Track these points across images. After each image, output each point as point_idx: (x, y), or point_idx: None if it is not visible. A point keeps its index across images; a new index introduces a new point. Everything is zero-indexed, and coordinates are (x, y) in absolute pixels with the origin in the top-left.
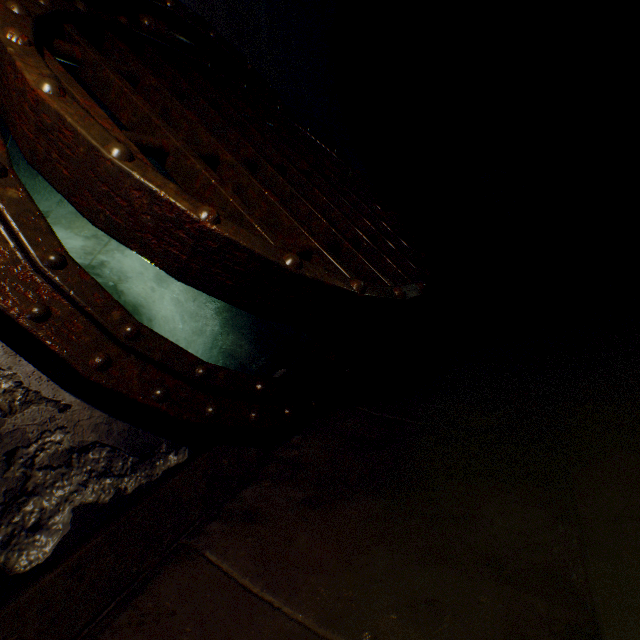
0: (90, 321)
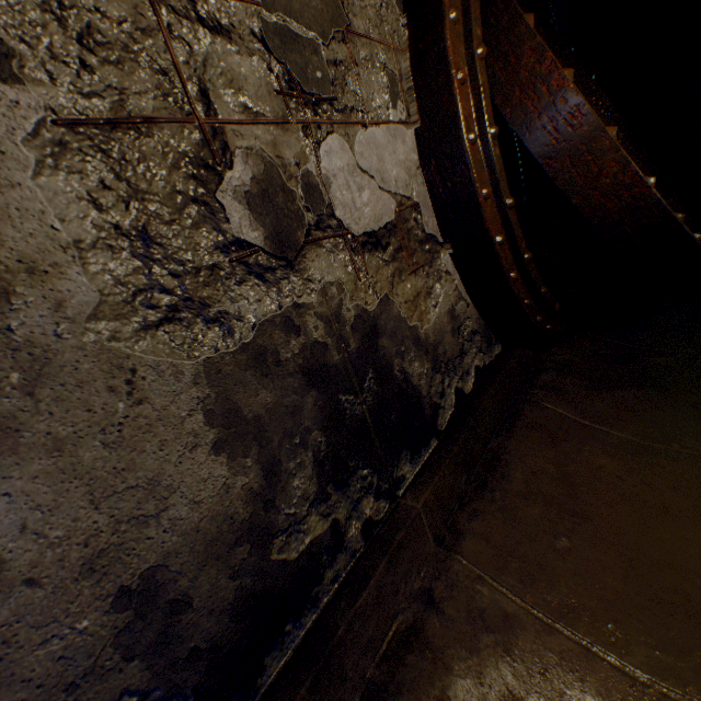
0: (509, 248)
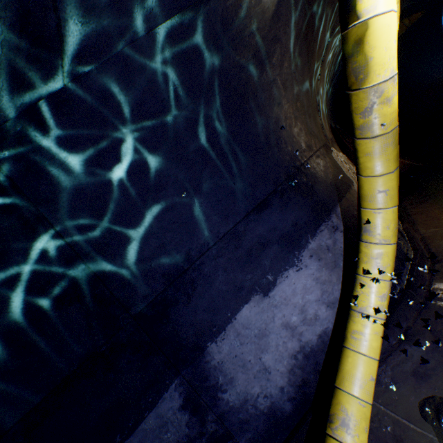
0: None
